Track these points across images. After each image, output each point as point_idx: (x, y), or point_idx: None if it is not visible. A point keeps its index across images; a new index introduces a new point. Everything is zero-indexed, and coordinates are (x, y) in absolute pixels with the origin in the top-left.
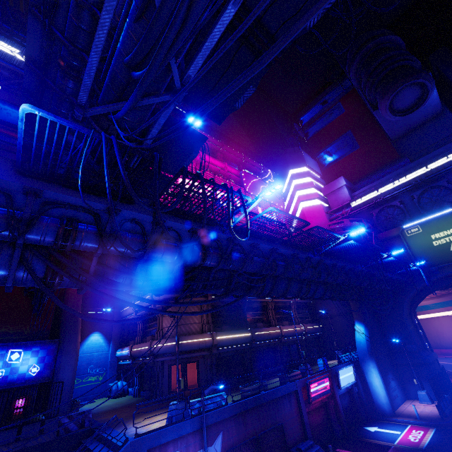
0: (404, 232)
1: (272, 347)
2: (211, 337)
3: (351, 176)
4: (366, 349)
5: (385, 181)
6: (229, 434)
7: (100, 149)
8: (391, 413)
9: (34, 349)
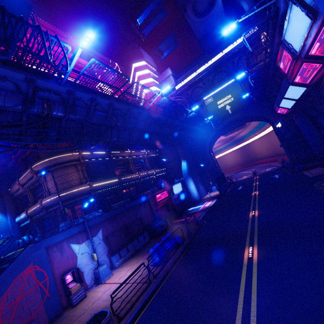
0: (204, 102)
1: (135, 186)
2: (89, 185)
3: (176, 69)
4: (187, 173)
5: (194, 69)
6: (106, 229)
7: None
8: (200, 200)
9: None
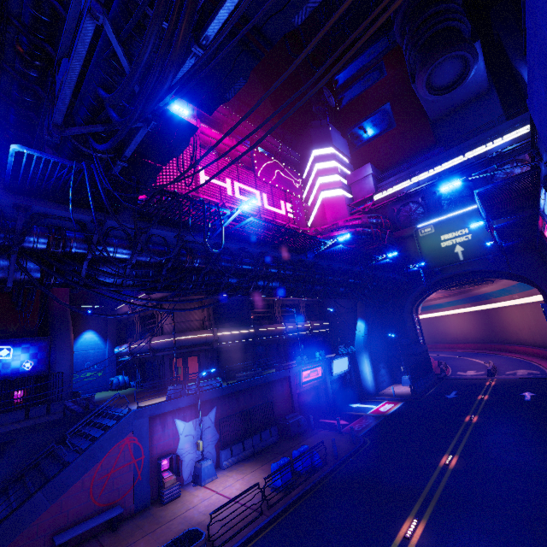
0: (418, 232)
1: (276, 343)
2: (212, 333)
3: (382, 162)
4: (362, 343)
5: (413, 172)
6: (222, 408)
7: (82, 175)
8: (374, 394)
9: (23, 346)
